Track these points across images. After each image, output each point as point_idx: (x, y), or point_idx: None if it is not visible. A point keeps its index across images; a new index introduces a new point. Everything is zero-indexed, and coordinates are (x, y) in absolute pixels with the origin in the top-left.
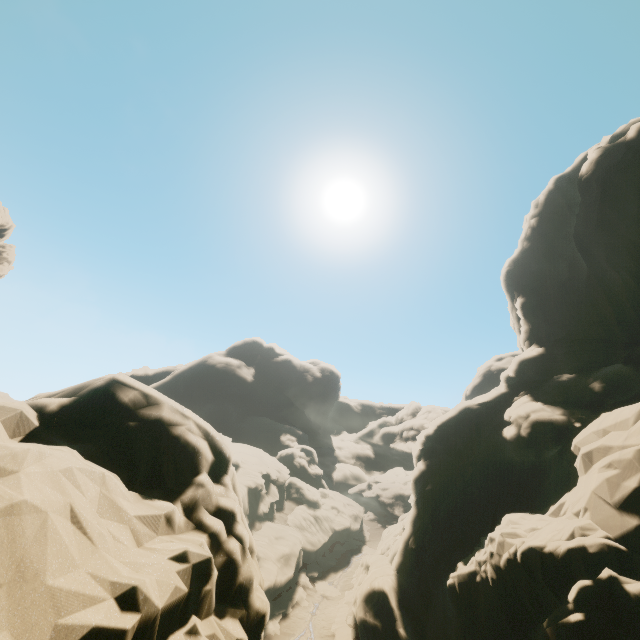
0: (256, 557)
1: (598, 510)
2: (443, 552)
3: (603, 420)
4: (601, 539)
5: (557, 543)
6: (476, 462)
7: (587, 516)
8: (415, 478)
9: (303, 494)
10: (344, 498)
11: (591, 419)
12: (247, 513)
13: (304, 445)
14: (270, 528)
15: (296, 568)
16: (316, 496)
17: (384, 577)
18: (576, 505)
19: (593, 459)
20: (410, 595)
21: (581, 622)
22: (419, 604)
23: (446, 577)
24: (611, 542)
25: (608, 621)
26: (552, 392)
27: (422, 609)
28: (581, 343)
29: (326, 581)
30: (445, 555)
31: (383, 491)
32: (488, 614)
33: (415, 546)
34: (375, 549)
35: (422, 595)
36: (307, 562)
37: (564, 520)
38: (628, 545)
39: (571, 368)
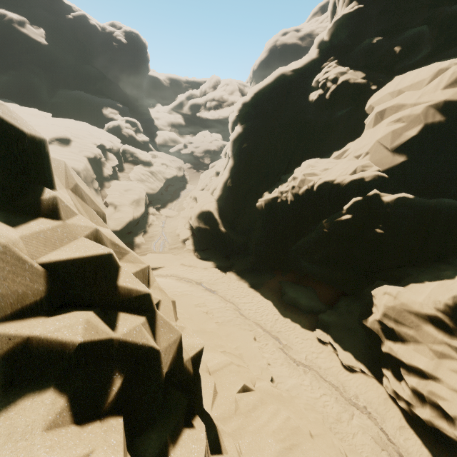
0: (114, 205)
1: (377, 153)
2: (252, 187)
3: (401, 82)
4: (376, 172)
5: (344, 177)
6: (282, 124)
7: (367, 158)
8: (234, 139)
9: (137, 157)
10: (169, 157)
11: (385, 82)
12: (94, 178)
13: (127, 117)
14: (118, 185)
15: (145, 205)
16: (148, 158)
17: (210, 204)
18: (359, 151)
19: (384, 116)
20: (226, 210)
21: (349, 219)
22: (232, 214)
23: (253, 200)
24: (381, 174)
25: (364, 216)
26: (359, 57)
27: (233, 216)
28: (399, 1)
29: (167, 208)
30: (254, 188)
31: (196, 149)
32: (282, 217)
33: (232, 185)
34: (194, 185)
35: (234, 210)
36: (151, 200)
37: (348, 162)
38: (389, 174)
39: (378, 32)
